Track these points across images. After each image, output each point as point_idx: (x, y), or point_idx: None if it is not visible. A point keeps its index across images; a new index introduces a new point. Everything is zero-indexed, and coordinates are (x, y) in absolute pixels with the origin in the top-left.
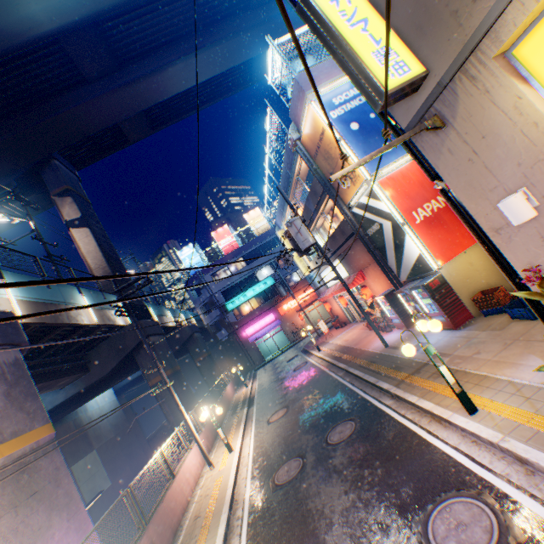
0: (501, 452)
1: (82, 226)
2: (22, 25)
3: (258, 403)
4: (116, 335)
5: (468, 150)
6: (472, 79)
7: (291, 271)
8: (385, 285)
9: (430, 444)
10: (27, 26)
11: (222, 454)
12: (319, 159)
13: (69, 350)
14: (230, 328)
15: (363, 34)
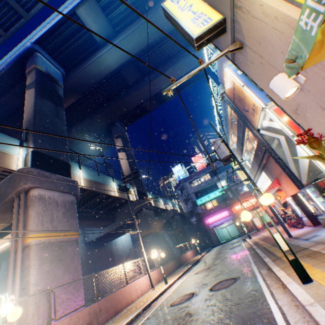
0: (309, 317)
1: (122, 151)
2: (105, 69)
3: (199, 263)
4: (128, 205)
5: (258, 57)
6: (240, 8)
7: (242, 183)
8: (295, 189)
9: (265, 301)
10: (107, 69)
11: (162, 284)
12: (235, 102)
13: (106, 208)
14: (198, 216)
15: (188, 12)
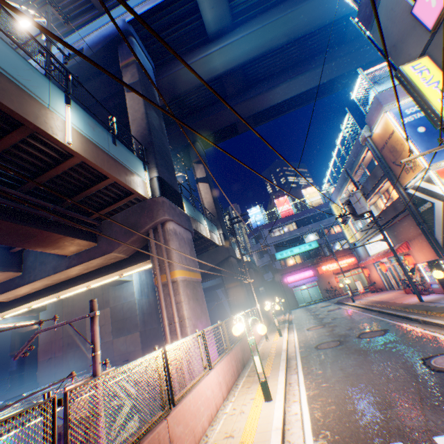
0: None
1: (204, 182)
2: (208, 72)
3: (296, 322)
4: (213, 250)
5: None
6: None
7: (334, 240)
8: (428, 255)
9: None
10: (210, 72)
11: (273, 337)
12: (384, 151)
13: None
14: (275, 273)
15: (434, 89)
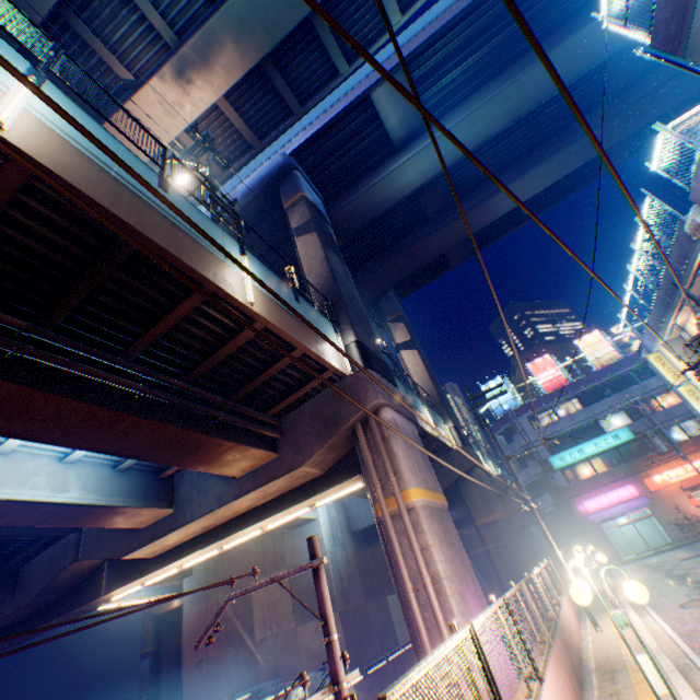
0: None
1: (409, 348)
2: (399, 190)
3: None
4: (442, 457)
5: None
6: None
7: (665, 422)
8: None
9: None
10: (401, 190)
11: (605, 622)
12: None
13: None
14: (557, 494)
15: None
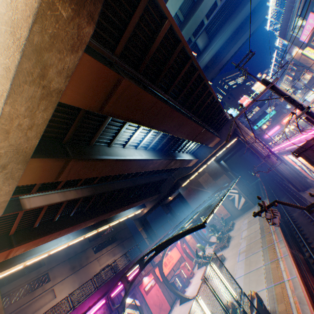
0: None
1: None
2: (203, 64)
3: None
4: None
5: None
6: None
7: (284, 104)
8: None
9: None
10: (204, 64)
11: None
12: (300, 61)
13: None
14: (258, 136)
15: (312, 55)
